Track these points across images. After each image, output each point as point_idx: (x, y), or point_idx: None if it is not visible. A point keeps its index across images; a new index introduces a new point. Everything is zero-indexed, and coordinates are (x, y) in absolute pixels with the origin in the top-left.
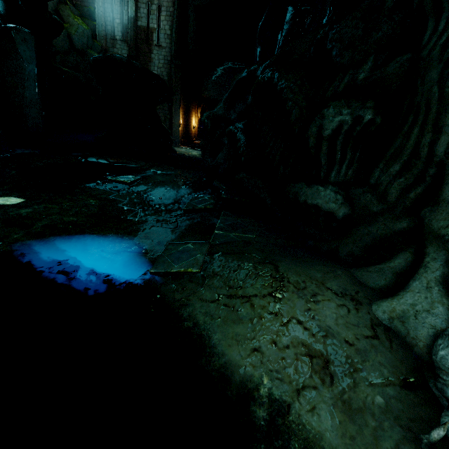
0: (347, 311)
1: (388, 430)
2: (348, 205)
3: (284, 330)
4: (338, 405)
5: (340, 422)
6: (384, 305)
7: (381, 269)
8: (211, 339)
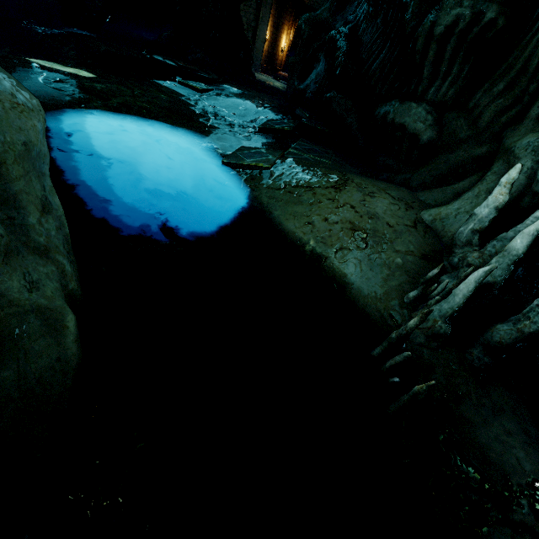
0: (397, 208)
1: (397, 276)
2: (436, 129)
3: (337, 211)
4: (365, 261)
5: (363, 270)
6: (432, 210)
7: (444, 189)
8: (272, 214)
